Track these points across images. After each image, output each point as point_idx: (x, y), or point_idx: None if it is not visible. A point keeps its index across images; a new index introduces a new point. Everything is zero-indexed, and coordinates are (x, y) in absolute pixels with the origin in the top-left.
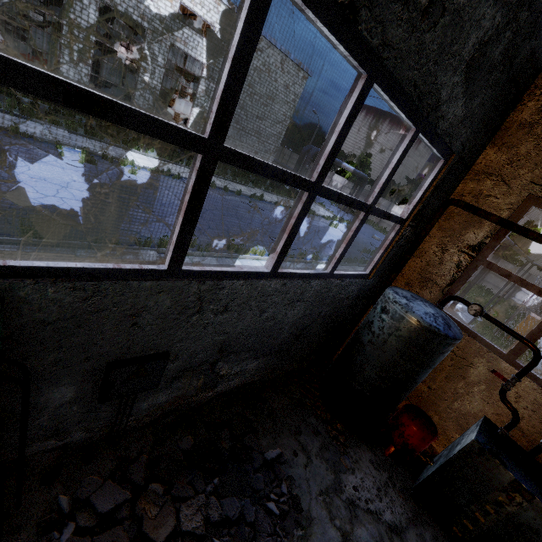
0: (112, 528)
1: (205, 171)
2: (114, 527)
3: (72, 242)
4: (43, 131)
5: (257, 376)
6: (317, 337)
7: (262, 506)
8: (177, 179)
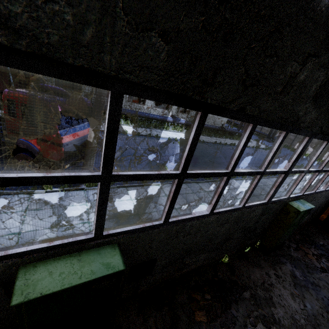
0: (299, 250)
1: (328, 174)
2: (299, 250)
3: (216, 179)
4: (157, 133)
5: (305, 221)
6: (321, 209)
7: (327, 253)
8: (203, 143)
